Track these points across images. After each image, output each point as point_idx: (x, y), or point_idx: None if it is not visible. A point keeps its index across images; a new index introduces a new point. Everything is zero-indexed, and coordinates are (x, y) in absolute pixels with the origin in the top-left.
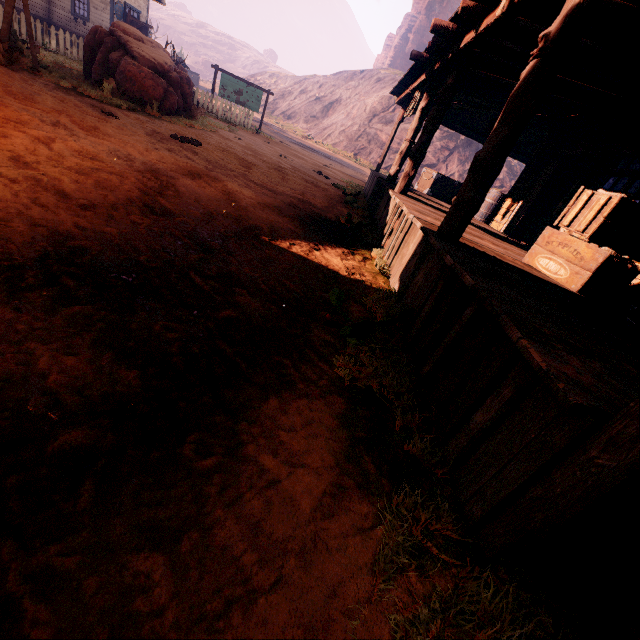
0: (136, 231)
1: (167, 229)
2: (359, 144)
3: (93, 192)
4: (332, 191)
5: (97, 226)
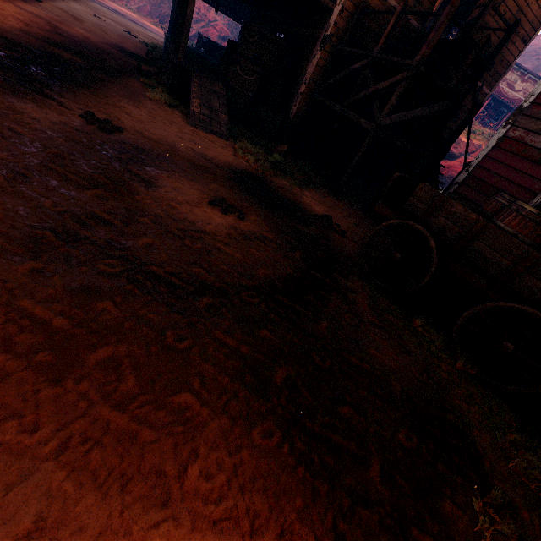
0: (63, 41)
1: (72, 42)
2: (163, 10)
3: (35, 25)
4: (139, 45)
5: (51, 37)
